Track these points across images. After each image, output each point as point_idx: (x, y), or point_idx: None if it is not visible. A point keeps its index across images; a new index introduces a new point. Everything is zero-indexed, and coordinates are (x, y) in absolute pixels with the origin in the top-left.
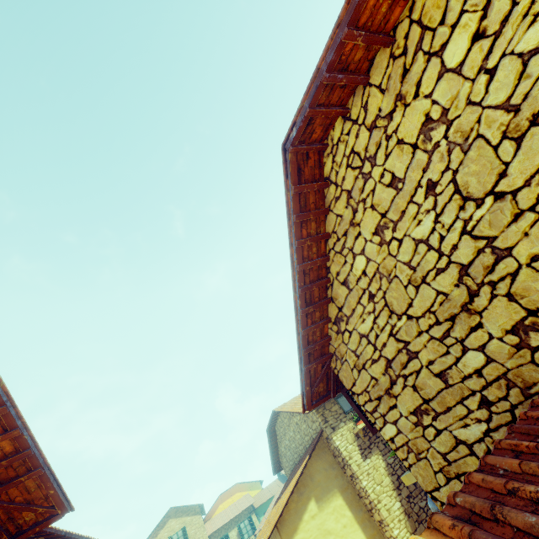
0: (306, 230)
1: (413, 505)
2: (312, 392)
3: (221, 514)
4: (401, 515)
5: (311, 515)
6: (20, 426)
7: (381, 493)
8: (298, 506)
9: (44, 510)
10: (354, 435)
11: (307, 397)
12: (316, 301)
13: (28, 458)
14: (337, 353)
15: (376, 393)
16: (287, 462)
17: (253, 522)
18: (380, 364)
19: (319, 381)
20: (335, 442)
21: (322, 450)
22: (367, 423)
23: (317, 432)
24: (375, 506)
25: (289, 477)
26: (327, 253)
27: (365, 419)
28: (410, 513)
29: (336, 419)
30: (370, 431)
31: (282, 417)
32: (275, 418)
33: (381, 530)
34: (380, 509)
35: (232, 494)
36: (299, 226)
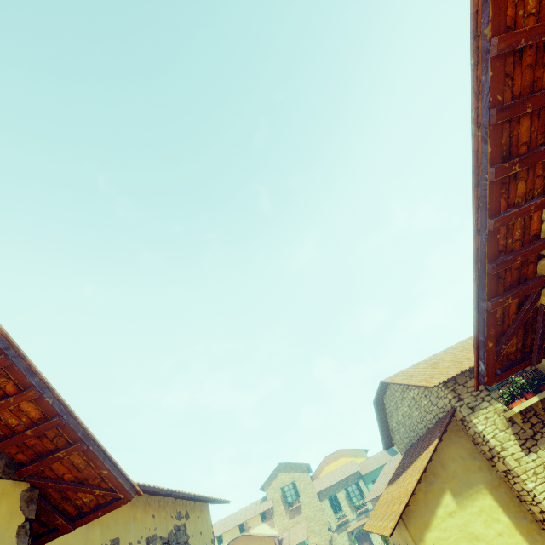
0: None
1: None
2: (495, 352)
3: (328, 475)
4: None
5: (447, 512)
6: (37, 385)
7: None
8: (428, 498)
9: (102, 493)
10: (505, 420)
11: (488, 361)
12: (520, 153)
13: (61, 428)
14: None
15: None
16: (401, 439)
17: (361, 488)
18: None
19: (512, 332)
20: (476, 426)
21: (456, 433)
22: None
23: (445, 411)
24: None
25: (405, 457)
26: None
27: None
28: None
29: (475, 397)
30: None
31: (392, 389)
32: (383, 390)
33: None
34: None
35: (337, 459)
36: None
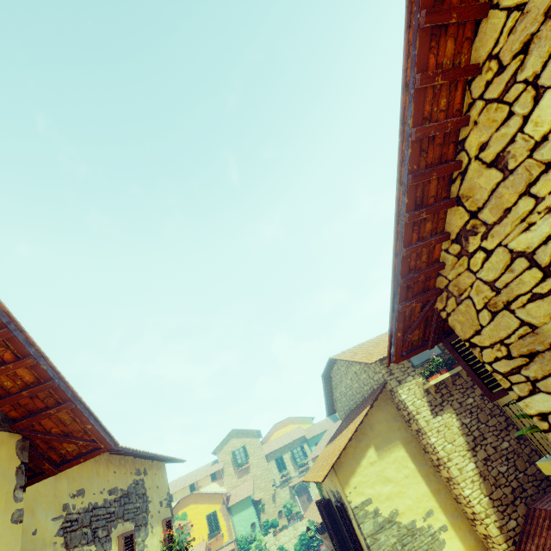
0: (436, 57)
1: (490, 469)
2: (403, 340)
3: (276, 439)
4: (475, 477)
5: (369, 462)
6: (34, 354)
7: (453, 452)
8: (356, 452)
9: (85, 443)
10: (423, 391)
11: (397, 346)
12: (429, 203)
13: (53, 390)
14: (451, 287)
15: (524, 347)
16: (342, 407)
17: (305, 450)
18: (550, 301)
19: (416, 326)
20: (401, 396)
21: (385, 401)
22: (483, 386)
23: (378, 383)
24: (444, 463)
25: (344, 421)
26: (463, 113)
27: (479, 381)
28: (486, 476)
29: (403, 373)
30: (488, 397)
31: (339, 365)
32: (331, 365)
33: (447, 486)
34: (450, 467)
35: (286, 425)
36: (427, 40)
